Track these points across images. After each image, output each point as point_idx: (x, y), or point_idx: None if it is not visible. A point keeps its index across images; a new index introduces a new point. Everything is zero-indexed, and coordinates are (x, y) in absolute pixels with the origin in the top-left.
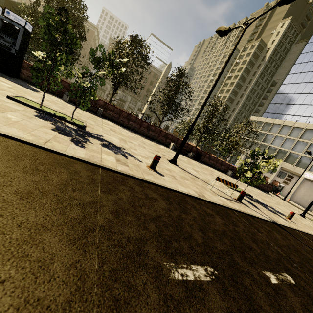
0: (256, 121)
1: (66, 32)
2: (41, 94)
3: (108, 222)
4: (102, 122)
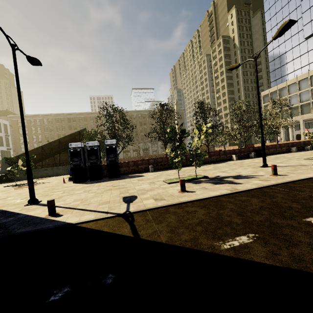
0: (269, 94)
1: (184, 132)
2: (147, 175)
3: None
4: (189, 170)
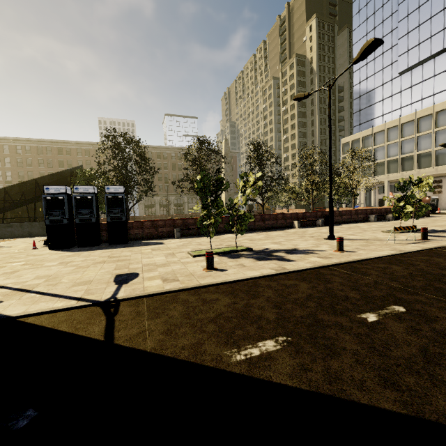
0: (350, 142)
1: (221, 182)
2: (168, 243)
3: (400, 284)
4: (230, 238)
